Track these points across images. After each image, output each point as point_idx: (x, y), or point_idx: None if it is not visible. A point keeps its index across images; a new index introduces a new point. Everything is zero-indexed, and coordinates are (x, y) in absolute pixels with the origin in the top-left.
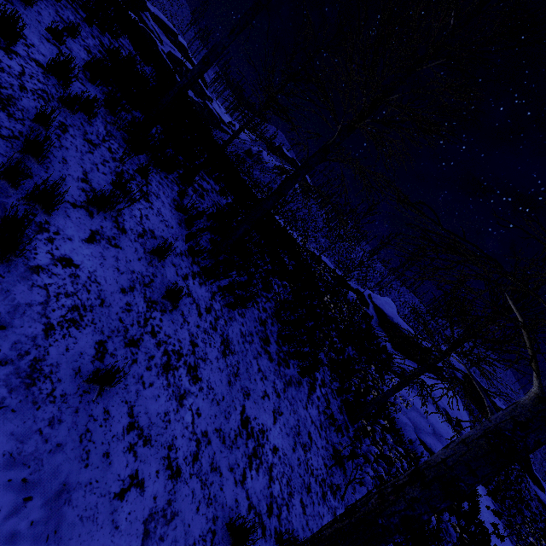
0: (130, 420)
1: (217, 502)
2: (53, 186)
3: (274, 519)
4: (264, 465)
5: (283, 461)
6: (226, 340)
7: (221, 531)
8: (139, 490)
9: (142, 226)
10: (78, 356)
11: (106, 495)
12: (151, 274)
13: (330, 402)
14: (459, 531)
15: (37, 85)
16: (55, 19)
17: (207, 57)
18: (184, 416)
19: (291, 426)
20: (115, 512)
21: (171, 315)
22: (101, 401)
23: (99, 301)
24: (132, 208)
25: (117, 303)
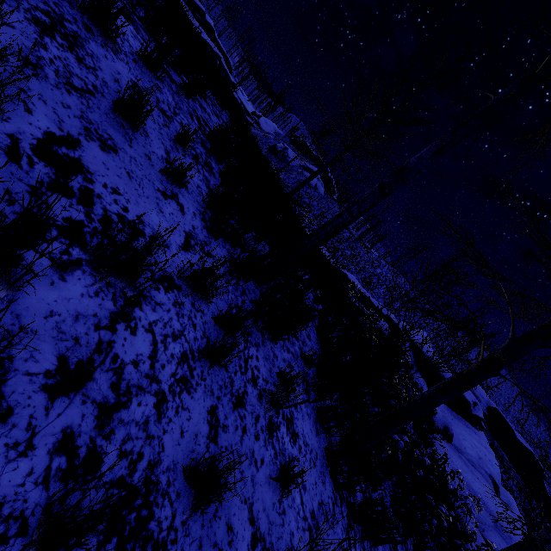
0: None
1: None
2: None
3: None
4: None
5: None
6: None
7: None
8: None
9: (306, 524)
10: None
11: None
12: None
13: None
14: None
15: (173, 356)
16: (159, 124)
17: (390, 186)
18: None
19: None
20: None
21: None
22: None
23: None
24: (292, 494)
25: None
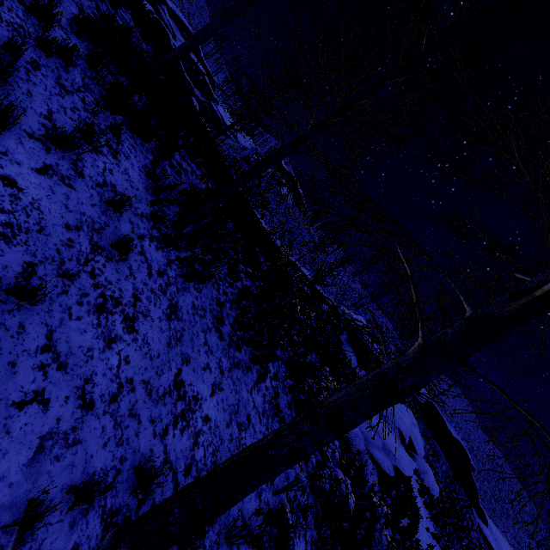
0: (47, 342)
1: (128, 445)
2: (8, 106)
3: (190, 480)
4: (190, 429)
5: (214, 432)
6: (174, 306)
7: (127, 473)
8: (42, 407)
9: (103, 177)
10: (1, 267)
11: (3, 400)
12: (103, 222)
13: (279, 395)
14: (390, 539)
15: (14, 19)
16: None
17: (197, 36)
18: (110, 358)
19: (230, 403)
20: (10, 418)
21: (117, 265)
22: (18, 315)
23: (38, 227)
24: (96, 159)
25: (58, 235)
